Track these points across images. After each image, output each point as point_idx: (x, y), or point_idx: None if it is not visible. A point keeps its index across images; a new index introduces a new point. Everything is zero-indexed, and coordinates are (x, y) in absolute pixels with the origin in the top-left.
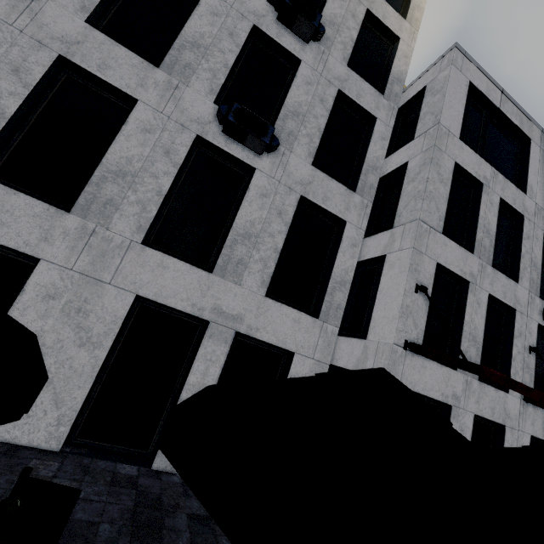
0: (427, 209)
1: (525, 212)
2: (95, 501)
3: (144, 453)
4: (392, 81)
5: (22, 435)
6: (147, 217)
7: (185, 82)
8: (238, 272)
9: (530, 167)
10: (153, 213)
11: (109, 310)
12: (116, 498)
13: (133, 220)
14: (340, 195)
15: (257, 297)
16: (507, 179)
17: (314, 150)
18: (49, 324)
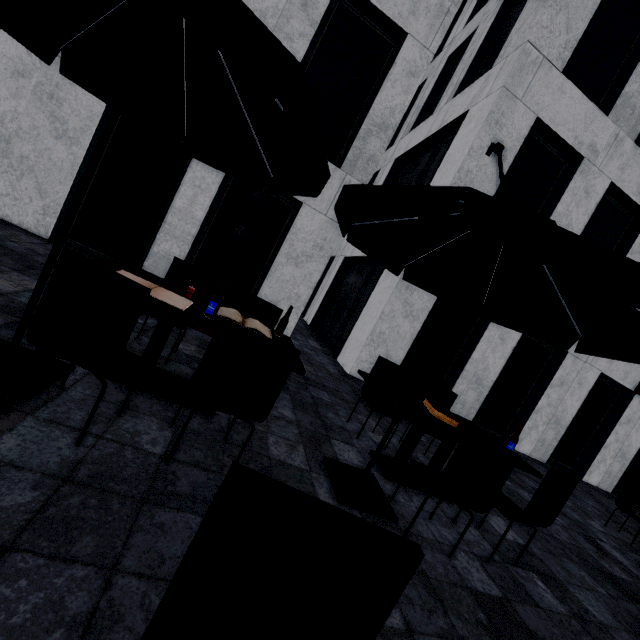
0: (547, 25)
1: None
2: None
3: None
4: None
5: (13, 215)
6: None
7: None
8: None
9: None
10: None
11: (84, 103)
12: None
13: None
14: None
15: None
16: None
17: None
18: (23, 106)
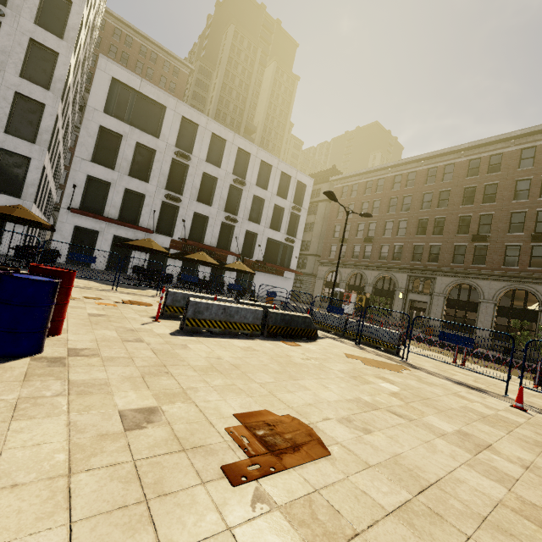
0: (79, 151)
1: (158, 149)
2: None
3: None
4: (55, 81)
5: None
6: None
7: None
8: None
9: (165, 124)
10: None
11: None
12: None
13: None
14: (25, 146)
15: None
16: (143, 132)
17: (4, 125)
18: None
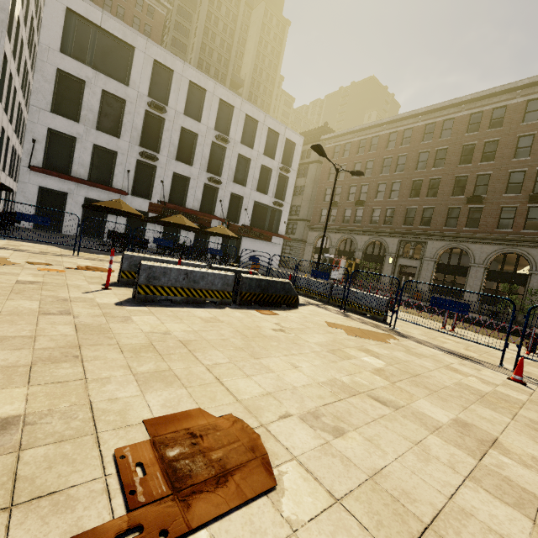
0: (35, 98)
1: (128, 98)
2: None
3: None
4: None
5: None
6: None
7: None
8: None
9: (134, 68)
10: None
11: None
12: None
13: None
14: None
15: None
16: (109, 77)
17: None
18: None
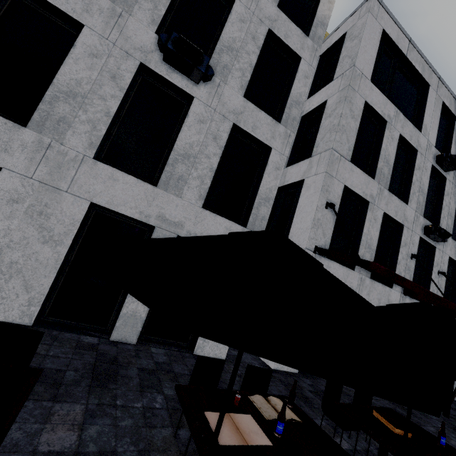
0: (339, 140)
1: (419, 147)
2: (62, 358)
3: (103, 329)
4: (316, 24)
5: None
6: (97, 135)
7: (128, 11)
8: (179, 187)
9: (427, 110)
10: (103, 132)
11: (67, 214)
12: (80, 356)
13: (84, 137)
14: (267, 125)
15: (195, 208)
16: (406, 119)
17: (245, 84)
18: (15, 224)
